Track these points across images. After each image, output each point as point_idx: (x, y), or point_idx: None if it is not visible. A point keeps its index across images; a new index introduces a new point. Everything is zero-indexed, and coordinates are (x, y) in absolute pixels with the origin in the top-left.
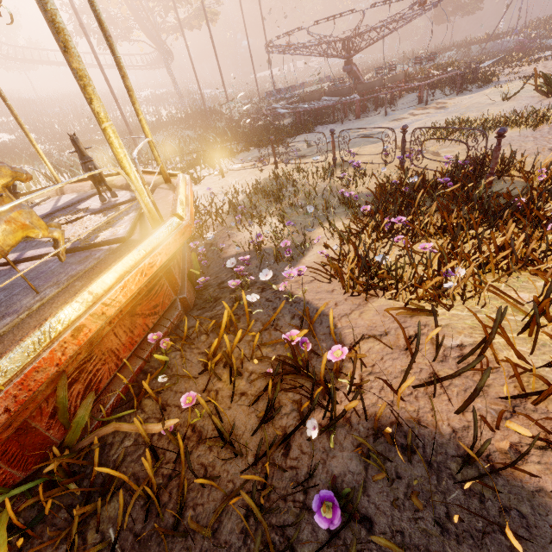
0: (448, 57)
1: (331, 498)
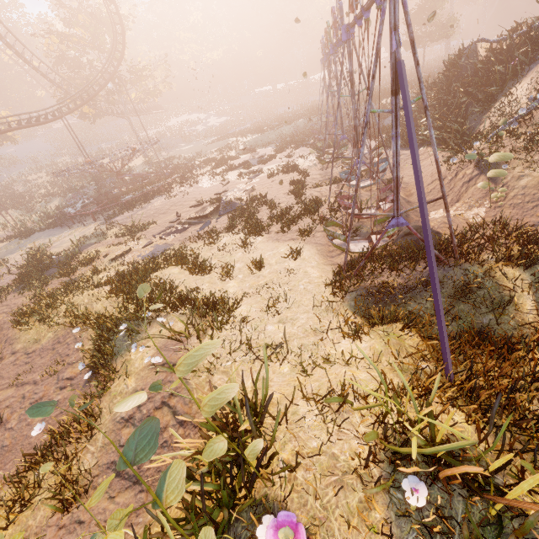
0: (319, 121)
1: None
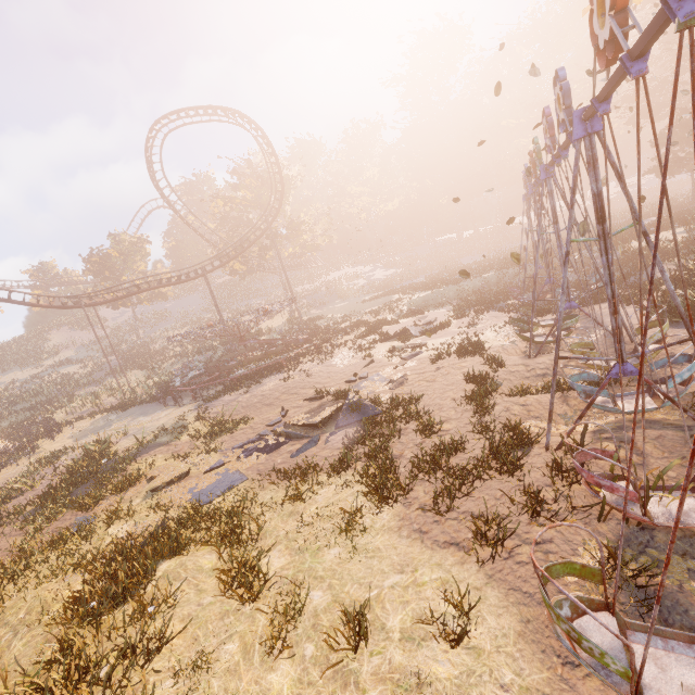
0: (521, 273)
1: None
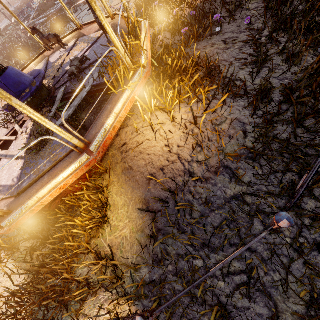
0: None
1: (192, 12)
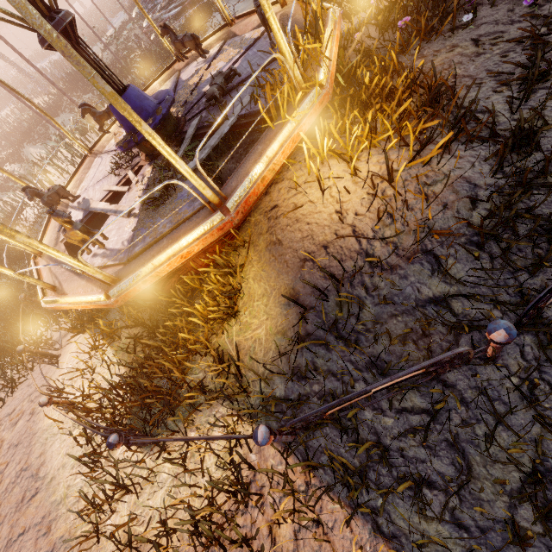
0: None
1: None
